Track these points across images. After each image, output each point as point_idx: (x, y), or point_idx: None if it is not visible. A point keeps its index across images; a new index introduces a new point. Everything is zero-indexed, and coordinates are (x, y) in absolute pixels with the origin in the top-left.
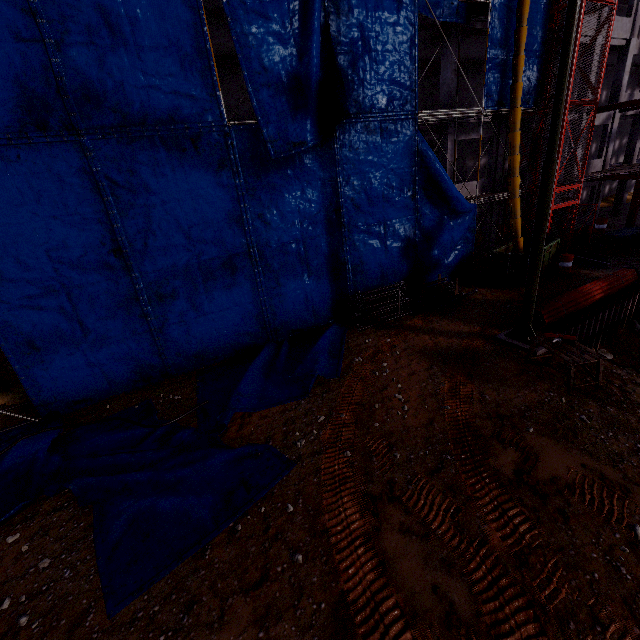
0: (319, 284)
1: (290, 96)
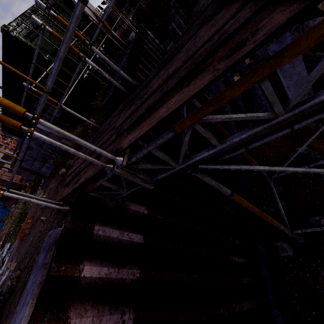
0: None
1: None
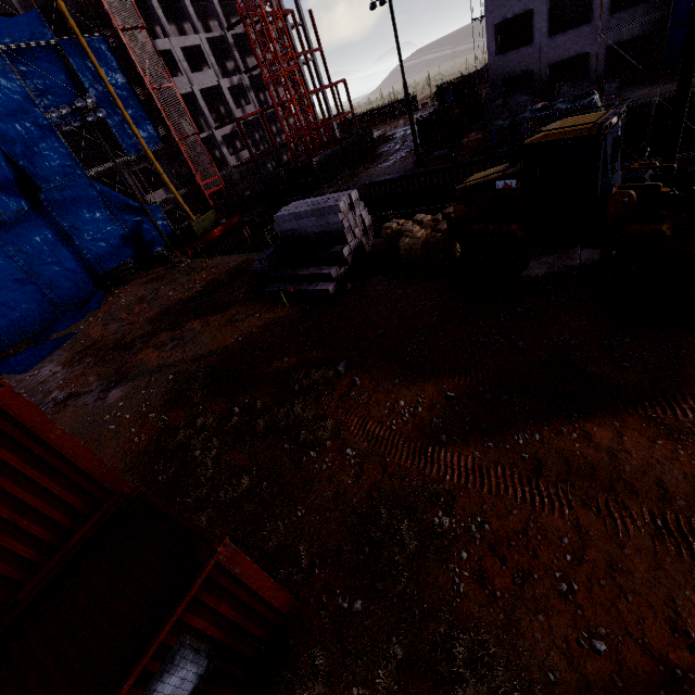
0: (79, 275)
1: (2, 190)
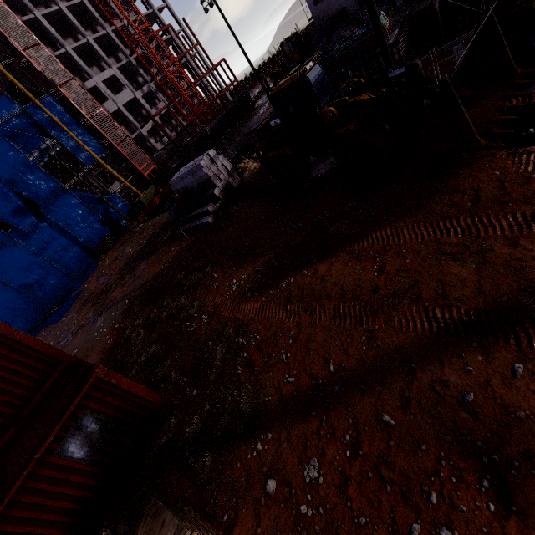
0: (79, 253)
1: (19, 214)
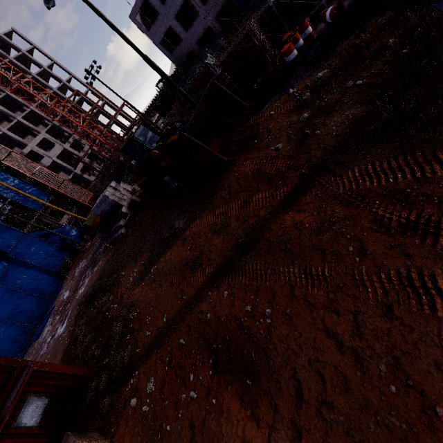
0: (47, 279)
1: None
